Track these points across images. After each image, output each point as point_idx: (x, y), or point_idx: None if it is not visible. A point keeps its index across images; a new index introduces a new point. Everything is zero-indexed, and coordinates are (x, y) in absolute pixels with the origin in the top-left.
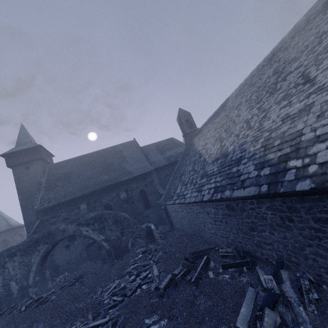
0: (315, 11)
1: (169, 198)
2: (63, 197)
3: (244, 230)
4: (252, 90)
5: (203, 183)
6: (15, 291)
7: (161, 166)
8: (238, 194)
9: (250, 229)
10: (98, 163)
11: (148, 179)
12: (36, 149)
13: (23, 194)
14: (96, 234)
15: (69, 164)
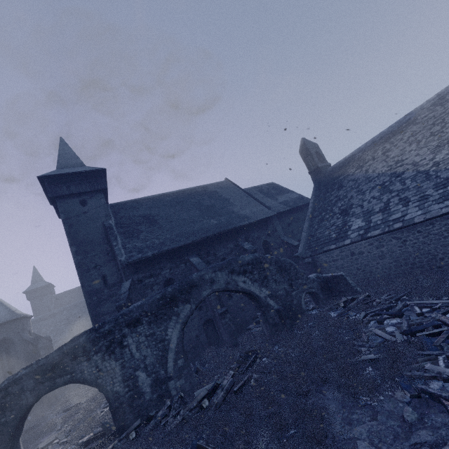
0: None
1: (329, 242)
2: (162, 245)
3: None
4: None
5: None
6: (146, 389)
7: (280, 212)
8: None
9: None
10: (190, 205)
11: (270, 227)
12: (96, 175)
13: (78, 244)
14: (258, 287)
15: (145, 204)
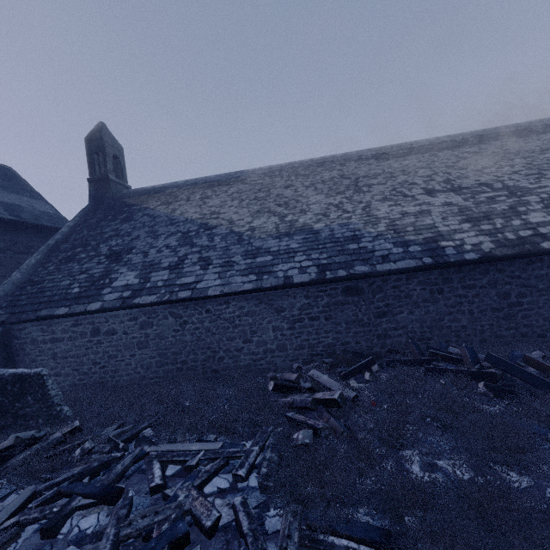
0: (366, 155)
1: (59, 301)
2: None
3: (366, 321)
4: (311, 180)
5: (268, 262)
6: None
7: None
8: (388, 267)
9: (378, 316)
10: None
11: None
12: None
13: None
14: None
15: None
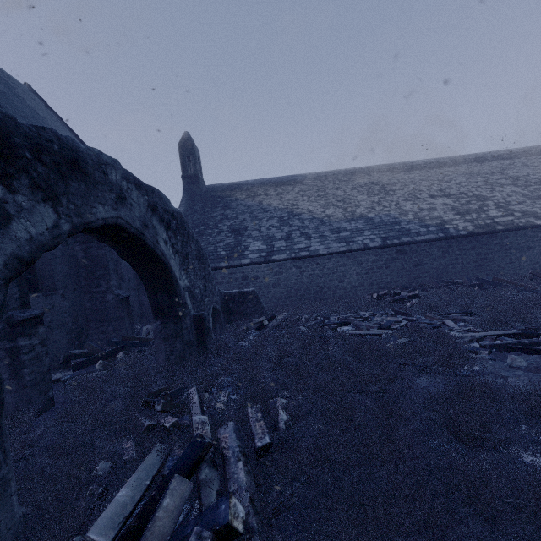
0: (383, 168)
1: (216, 259)
2: None
3: (408, 269)
4: (352, 185)
5: (348, 235)
6: None
7: None
8: (421, 238)
9: (415, 266)
10: None
11: None
12: None
13: None
14: (179, 265)
15: None
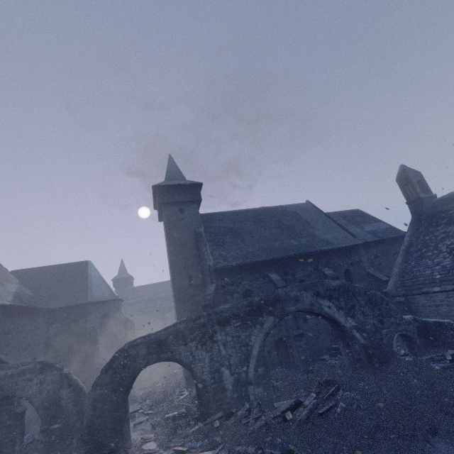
0: None
1: (430, 283)
2: (244, 257)
3: None
4: None
5: None
6: (228, 386)
7: (367, 242)
8: None
9: None
10: (271, 223)
11: (355, 256)
12: (194, 188)
13: (174, 245)
14: (343, 315)
15: (229, 217)
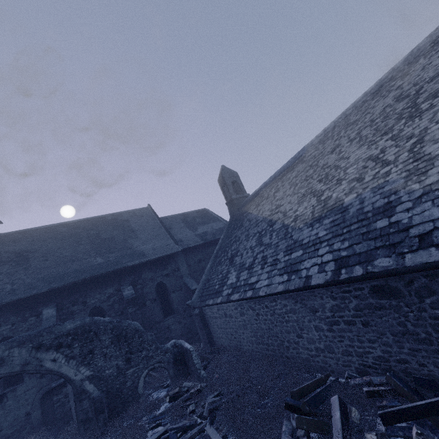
0: None
1: (211, 294)
2: (9, 294)
3: (422, 335)
4: (359, 127)
5: (298, 258)
6: None
7: (191, 247)
8: (423, 259)
9: None
10: (85, 237)
11: (172, 266)
12: None
13: None
14: (74, 366)
15: (31, 236)
